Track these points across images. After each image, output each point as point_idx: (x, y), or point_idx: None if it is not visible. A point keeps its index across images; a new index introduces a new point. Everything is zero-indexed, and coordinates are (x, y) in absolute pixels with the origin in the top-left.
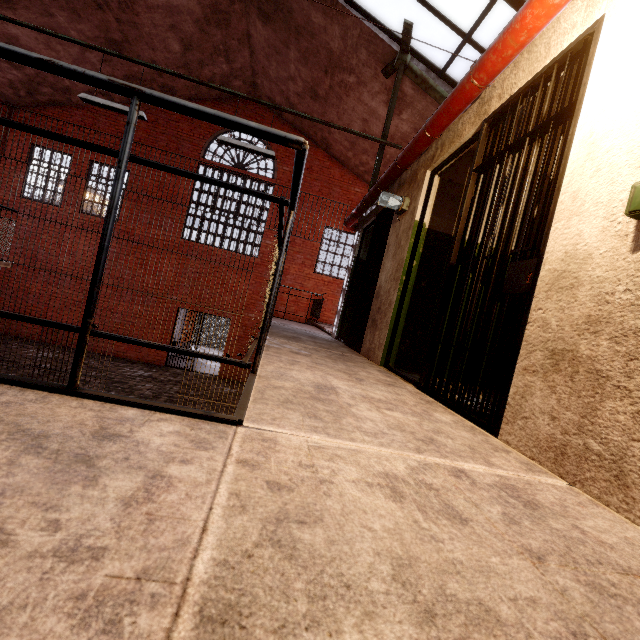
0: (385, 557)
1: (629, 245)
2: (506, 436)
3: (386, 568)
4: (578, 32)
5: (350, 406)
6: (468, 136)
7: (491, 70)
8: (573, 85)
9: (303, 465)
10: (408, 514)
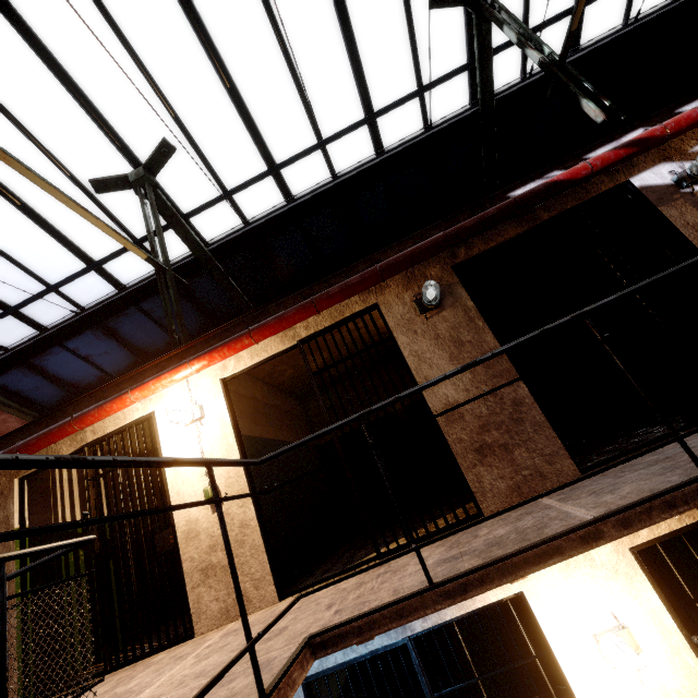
0: (227, 654)
1: (211, 511)
2: (200, 631)
3: (230, 653)
4: (142, 413)
5: (116, 693)
6: (68, 453)
7: (90, 423)
8: (151, 438)
9: (170, 684)
10: (217, 654)
